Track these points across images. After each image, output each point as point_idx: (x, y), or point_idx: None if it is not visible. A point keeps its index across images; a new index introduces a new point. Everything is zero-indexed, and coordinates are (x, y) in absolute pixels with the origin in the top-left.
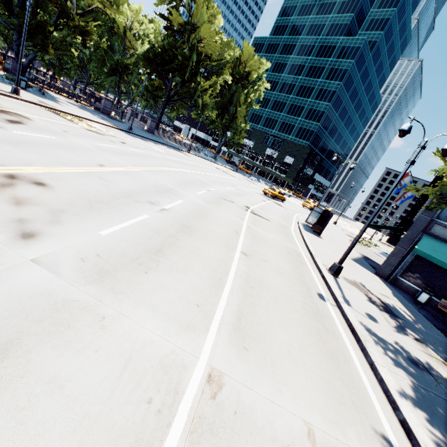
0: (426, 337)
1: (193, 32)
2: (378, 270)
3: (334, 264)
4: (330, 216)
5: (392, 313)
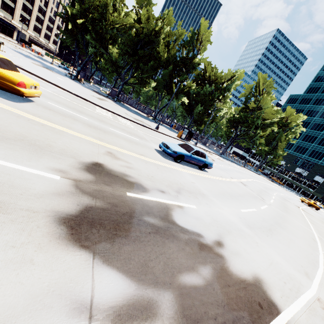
0: None
1: (260, 110)
2: None
3: None
4: None
5: None
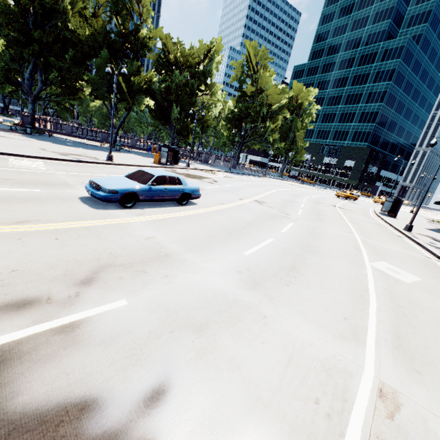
0: None
1: (261, 94)
2: None
3: (406, 225)
4: (400, 202)
5: None
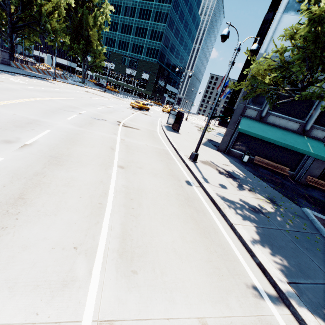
0: (253, 186)
1: None
2: (218, 148)
3: (192, 153)
4: (182, 116)
5: (233, 176)
